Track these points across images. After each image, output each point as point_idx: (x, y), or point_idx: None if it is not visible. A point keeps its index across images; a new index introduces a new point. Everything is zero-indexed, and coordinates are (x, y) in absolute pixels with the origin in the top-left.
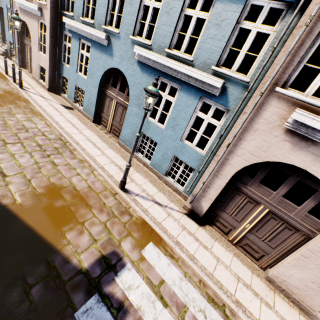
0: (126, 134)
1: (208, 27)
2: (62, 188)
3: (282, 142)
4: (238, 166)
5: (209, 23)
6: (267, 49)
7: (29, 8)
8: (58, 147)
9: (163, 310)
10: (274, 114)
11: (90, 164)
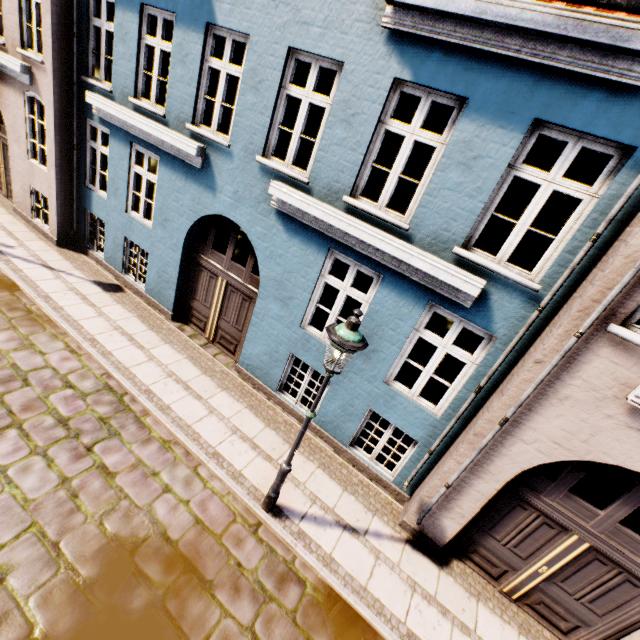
0: (254, 354)
1: (443, 166)
2: (137, 545)
3: (623, 429)
4: (524, 461)
5: (446, 159)
6: (579, 230)
7: None
8: (107, 416)
9: None
10: (606, 374)
11: (187, 449)
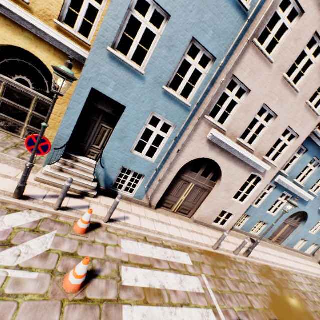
0: (292, 241)
1: None
2: None
3: None
4: None
5: None
6: None
7: (245, 157)
8: (317, 284)
9: None
10: None
11: (317, 277)
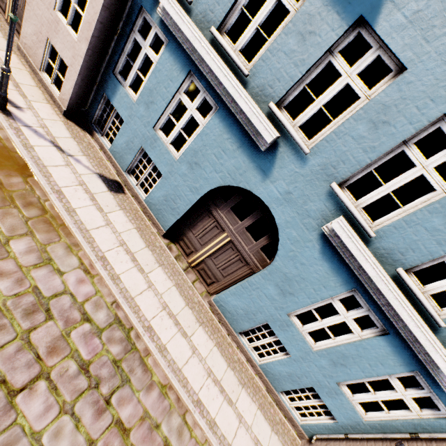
0: (232, 303)
1: None
2: None
3: None
4: None
5: None
6: None
7: None
8: (118, 358)
9: None
10: None
11: (178, 394)
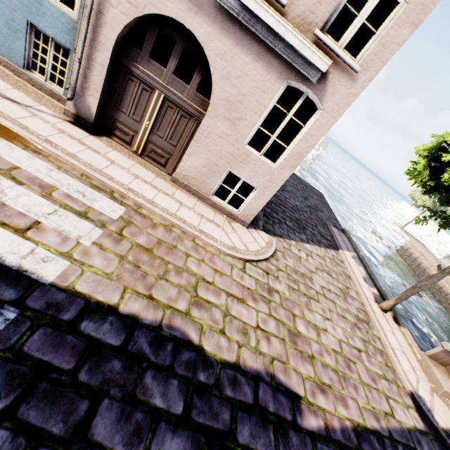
0: None
1: None
2: None
3: None
4: (117, 26)
5: None
6: None
7: None
8: None
9: (16, 186)
10: None
11: None
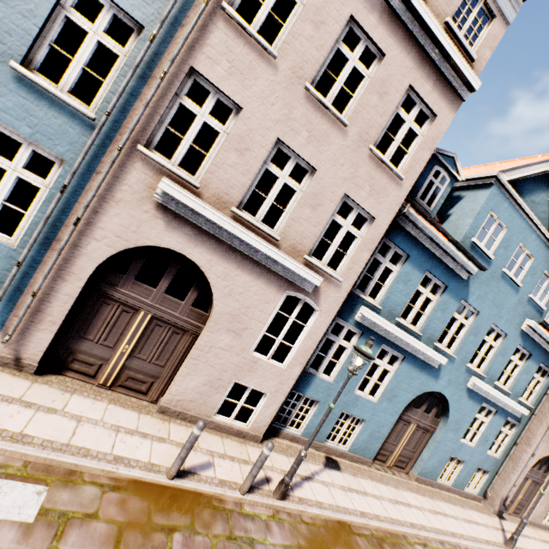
0: (430, 464)
1: (522, 373)
2: None
3: None
4: (531, 464)
5: (523, 371)
6: (541, 391)
7: (258, 251)
8: None
9: None
10: None
11: None
